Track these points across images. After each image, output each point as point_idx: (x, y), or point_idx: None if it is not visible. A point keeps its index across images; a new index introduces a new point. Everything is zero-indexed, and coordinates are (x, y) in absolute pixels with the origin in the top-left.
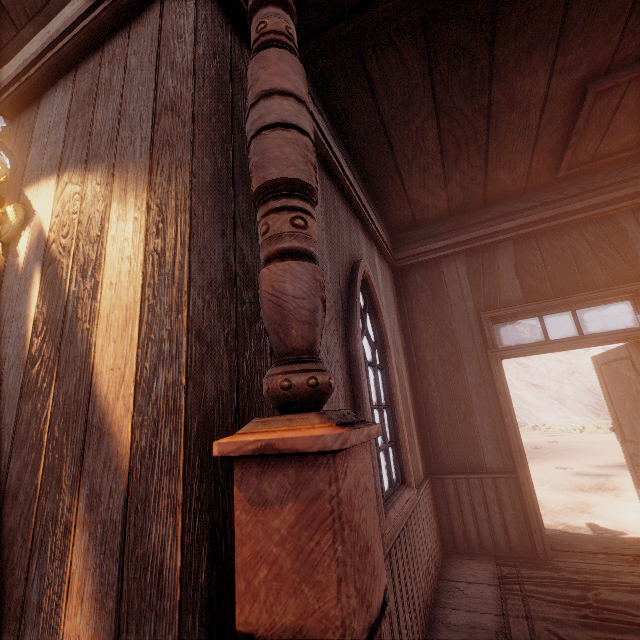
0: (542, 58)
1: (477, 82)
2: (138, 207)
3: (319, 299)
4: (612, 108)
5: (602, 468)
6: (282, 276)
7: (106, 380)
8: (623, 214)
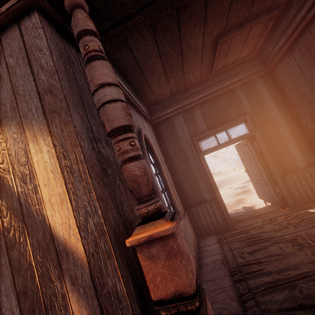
0: (199, 30)
1: (175, 41)
2: (47, 145)
3: (149, 173)
4: (227, 47)
5: (243, 184)
6: (133, 169)
7: (60, 229)
8: (237, 88)
